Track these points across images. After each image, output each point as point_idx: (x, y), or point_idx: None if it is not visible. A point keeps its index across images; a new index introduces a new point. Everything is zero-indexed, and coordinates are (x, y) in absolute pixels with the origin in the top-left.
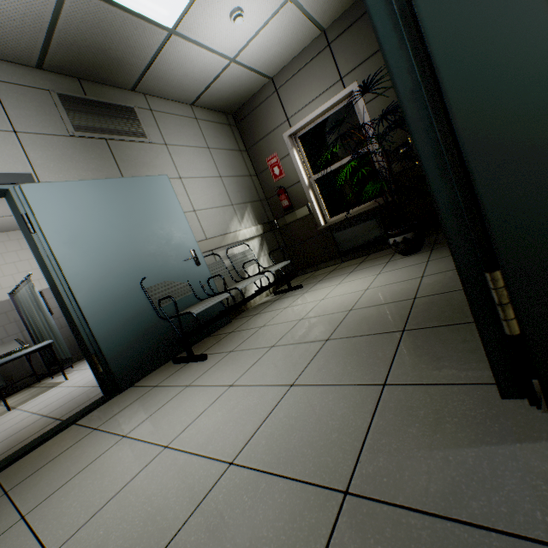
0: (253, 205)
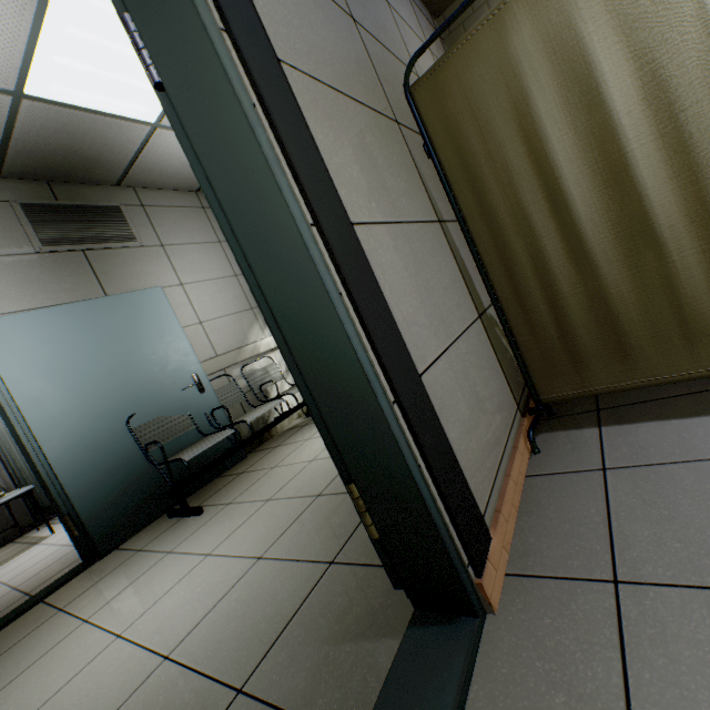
0: None
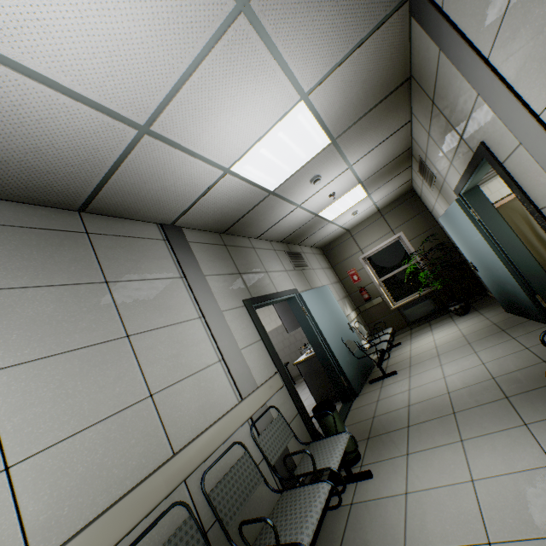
0: (346, 299)
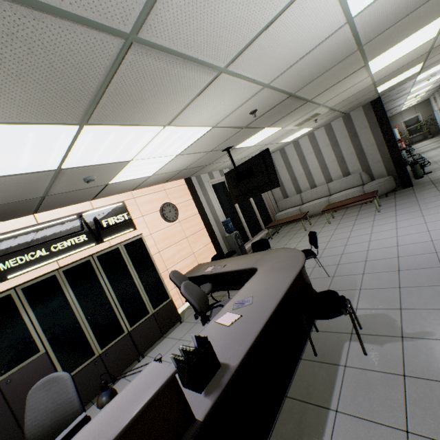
0: None
